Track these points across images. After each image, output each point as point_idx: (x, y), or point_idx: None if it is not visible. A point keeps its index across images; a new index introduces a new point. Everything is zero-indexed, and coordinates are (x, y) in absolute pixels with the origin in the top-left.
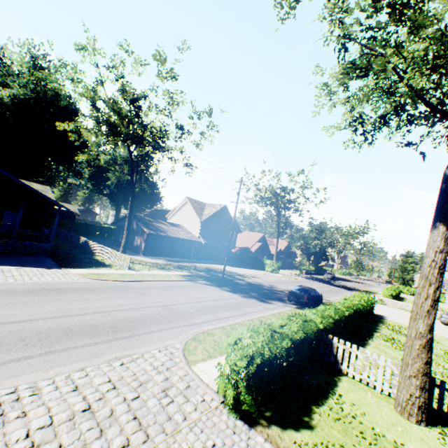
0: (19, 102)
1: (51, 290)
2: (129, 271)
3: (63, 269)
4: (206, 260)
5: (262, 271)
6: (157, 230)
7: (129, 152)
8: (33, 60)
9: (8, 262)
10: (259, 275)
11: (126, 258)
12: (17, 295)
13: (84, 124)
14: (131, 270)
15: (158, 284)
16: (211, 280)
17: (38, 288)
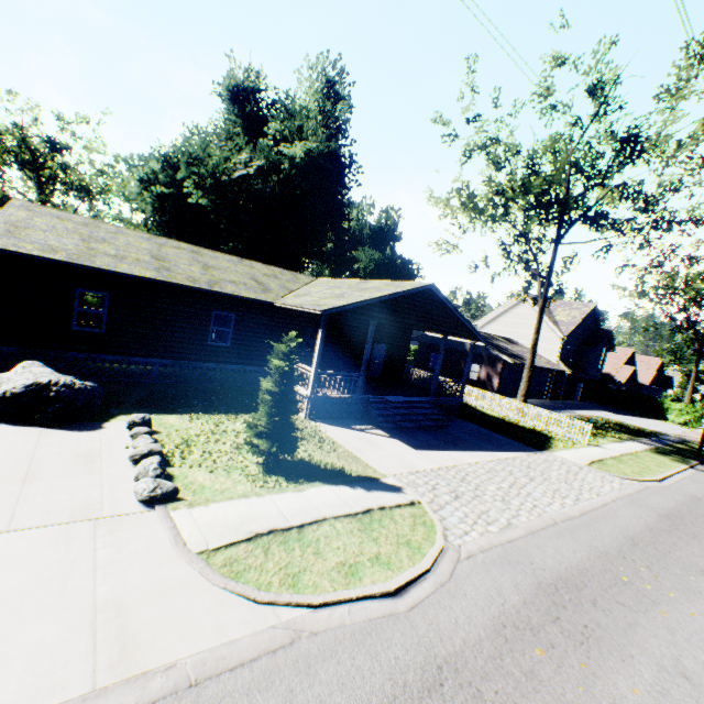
0: (311, 161)
1: (676, 520)
2: (600, 450)
3: (546, 453)
4: (559, 399)
5: (664, 422)
6: (514, 356)
7: (556, 239)
8: (329, 87)
9: (471, 439)
10: (696, 437)
11: (574, 424)
12: (695, 543)
13: (356, 180)
14: (592, 446)
15: (696, 484)
16: (701, 462)
17: (654, 515)
